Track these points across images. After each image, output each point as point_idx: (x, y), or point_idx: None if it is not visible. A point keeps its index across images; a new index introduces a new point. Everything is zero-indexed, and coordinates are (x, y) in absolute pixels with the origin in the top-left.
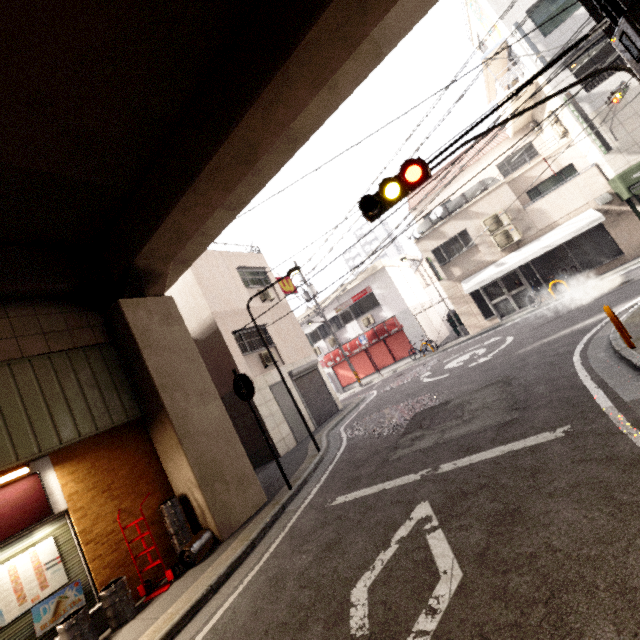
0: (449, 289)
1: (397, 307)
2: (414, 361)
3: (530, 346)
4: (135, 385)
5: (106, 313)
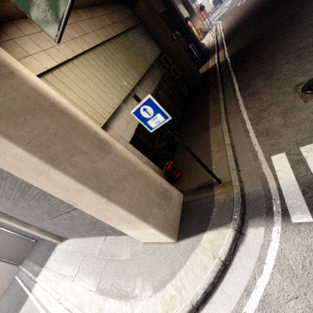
0: None
1: None
2: (209, 18)
3: None
4: (187, 11)
5: None
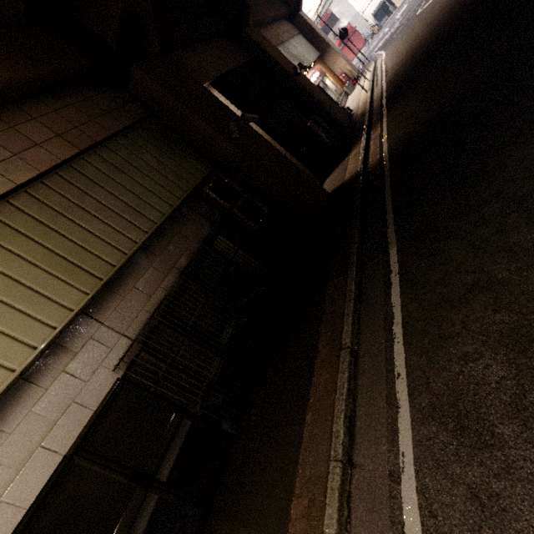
0: None
1: (350, 15)
2: (368, 45)
3: None
4: (313, 45)
5: (293, 23)
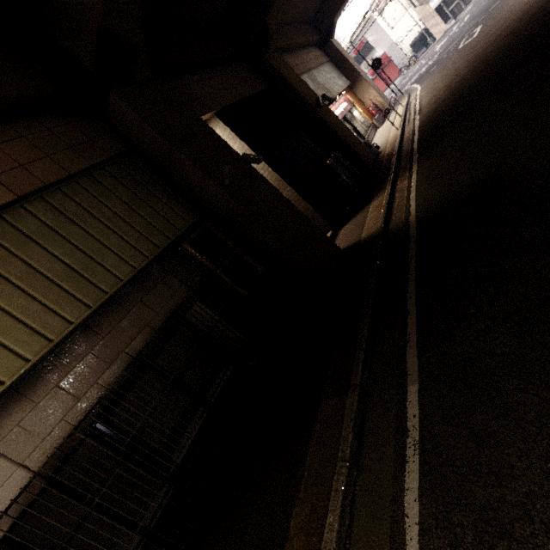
0: (421, 12)
1: (386, 44)
2: (403, 76)
3: (481, 7)
4: (343, 74)
5: (323, 50)
